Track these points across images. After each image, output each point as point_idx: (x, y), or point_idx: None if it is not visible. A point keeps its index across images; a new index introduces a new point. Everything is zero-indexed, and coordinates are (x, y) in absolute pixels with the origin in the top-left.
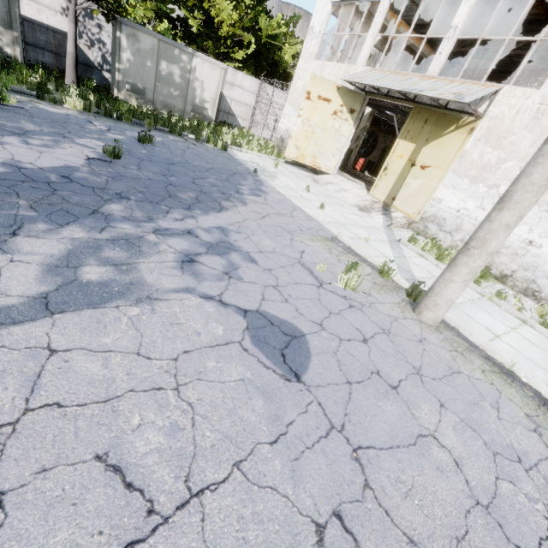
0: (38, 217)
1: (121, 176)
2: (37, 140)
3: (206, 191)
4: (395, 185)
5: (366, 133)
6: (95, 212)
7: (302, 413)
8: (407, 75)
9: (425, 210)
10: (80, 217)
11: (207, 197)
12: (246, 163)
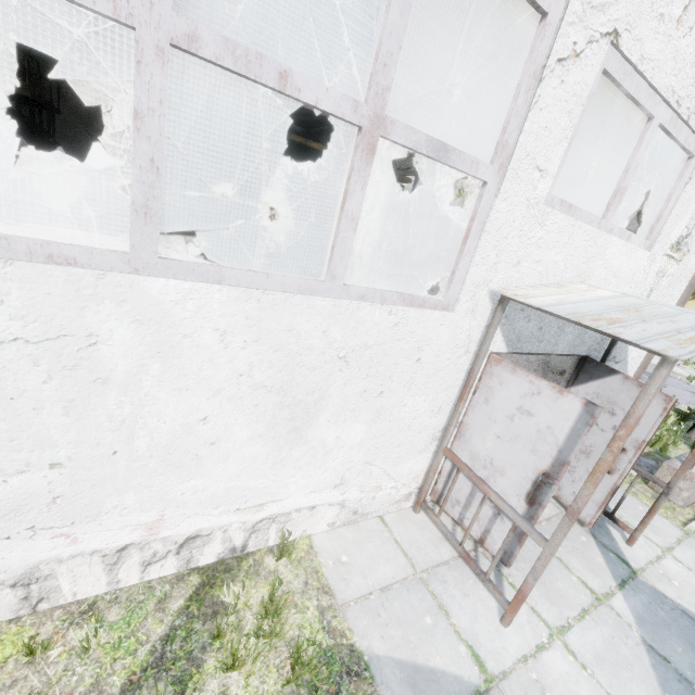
0: None
1: None
2: None
3: None
4: None
5: None
6: None
7: None
8: None
9: None
10: None
11: None
12: None
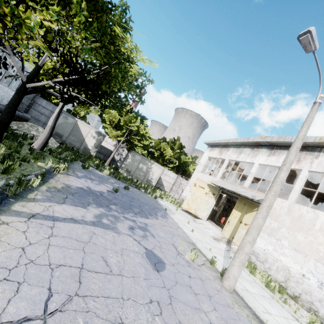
0: (94, 203)
1: (116, 198)
2: (95, 182)
3: (143, 210)
4: (233, 230)
5: (226, 205)
6: (107, 206)
7: (156, 279)
8: (235, 185)
9: None
10: (103, 206)
11: (143, 212)
12: (162, 205)
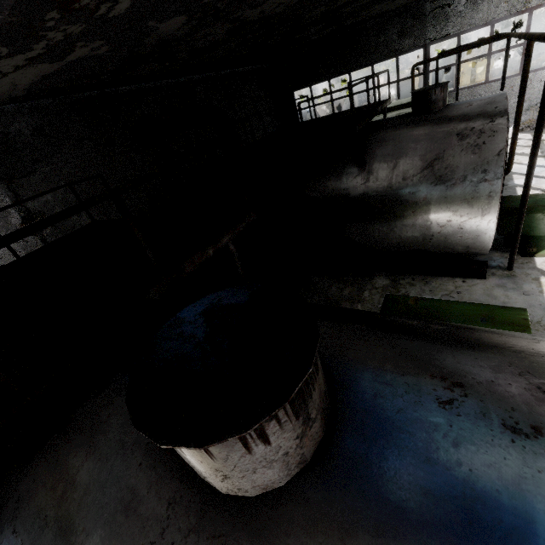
0: None
1: None
2: None
3: None
4: (472, 75)
5: None
6: None
7: None
8: None
9: (493, 73)
10: None
11: None
12: None
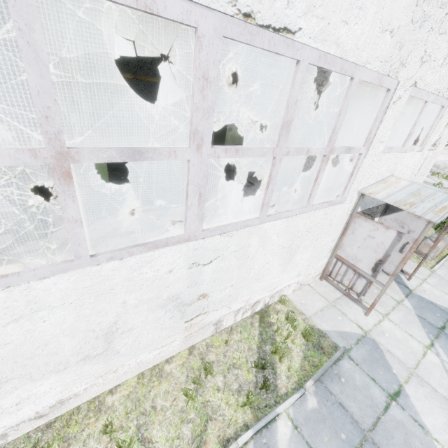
0: None
1: None
2: None
3: None
4: None
5: None
6: None
7: None
8: None
9: None
10: None
11: None
12: None
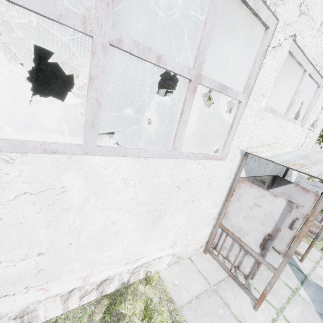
0: None
1: None
2: None
3: None
4: None
5: None
6: None
7: None
8: None
9: None
10: None
11: None
12: None
